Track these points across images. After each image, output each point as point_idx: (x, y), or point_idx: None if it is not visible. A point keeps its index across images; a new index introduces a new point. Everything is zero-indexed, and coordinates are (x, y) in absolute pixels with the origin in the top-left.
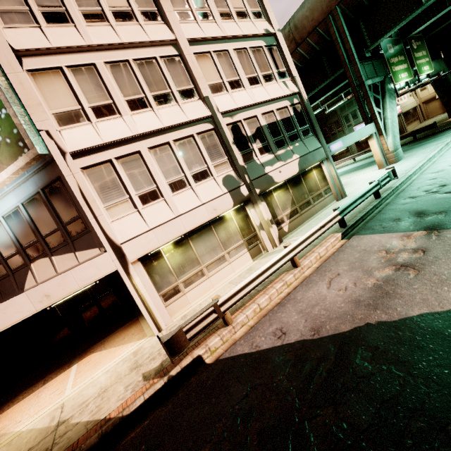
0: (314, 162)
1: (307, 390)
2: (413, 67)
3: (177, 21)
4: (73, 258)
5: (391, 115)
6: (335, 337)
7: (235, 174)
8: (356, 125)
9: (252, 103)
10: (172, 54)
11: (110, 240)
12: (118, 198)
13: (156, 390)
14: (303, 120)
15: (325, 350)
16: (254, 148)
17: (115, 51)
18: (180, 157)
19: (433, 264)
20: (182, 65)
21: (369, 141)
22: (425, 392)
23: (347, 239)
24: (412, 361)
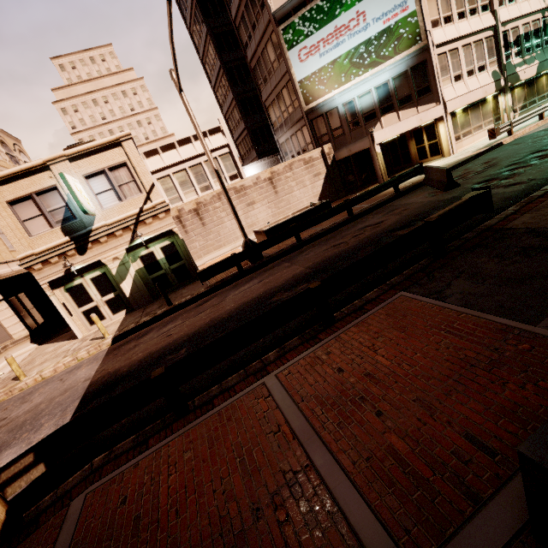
0: (547, 68)
1: None
2: None
3: None
4: (415, 111)
5: None
6: None
7: (498, 70)
8: None
9: (519, 15)
10: None
11: (443, 99)
12: (445, 76)
13: (489, 148)
14: (547, 32)
15: None
16: (512, 52)
17: None
18: (474, 54)
19: None
20: None
21: None
22: None
23: None
24: None
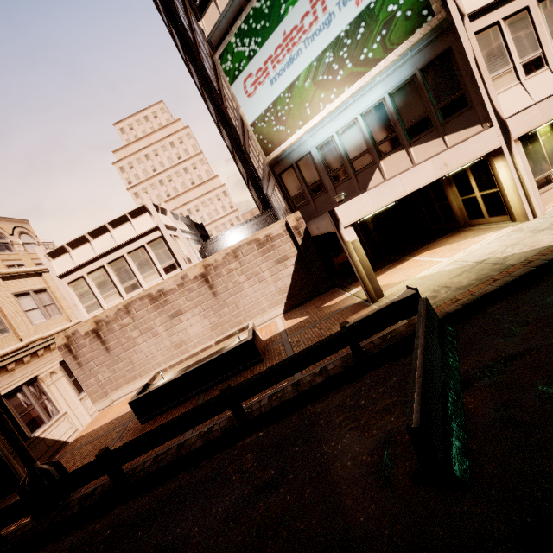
0: None
1: None
2: None
3: None
4: (440, 144)
5: None
6: None
7: None
8: None
9: None
10: None
11: (497, 114)
12: (501, 68)
13: None
14: None
15: None
16: None
17: None
18: None
19: None
20: None
21: None
22: None
23: None
24: None
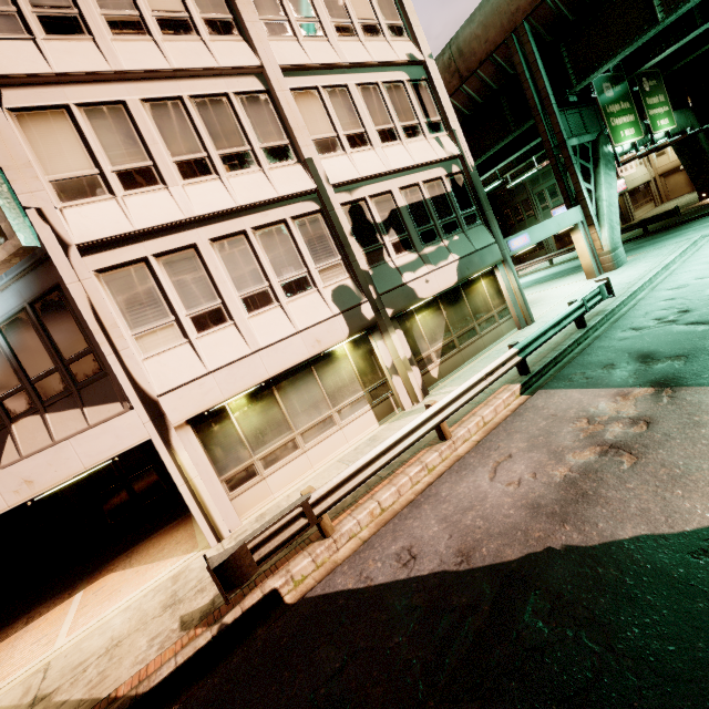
0: (483, 267)
1: (440, 668)
2: (644, 120)
3: (265, 37)
4: (80, 417)
5: (608, 194)
6: (494, 569)
7: (353, 284)
8: (555, 207)
9: (384, 170)
10: (254, 89)
11: (141, 390)
12: (156, 320)
13: (197, 650)
14: (466, 200)
15: (476, 593)
16: (386, 242)
17: (159, 81)
18: (263, 255)
19: (662, 447)
20: (270, 107)
21: (573, 235)
22: (634, 686)
23: (530, 394)
24: (616, 624)
